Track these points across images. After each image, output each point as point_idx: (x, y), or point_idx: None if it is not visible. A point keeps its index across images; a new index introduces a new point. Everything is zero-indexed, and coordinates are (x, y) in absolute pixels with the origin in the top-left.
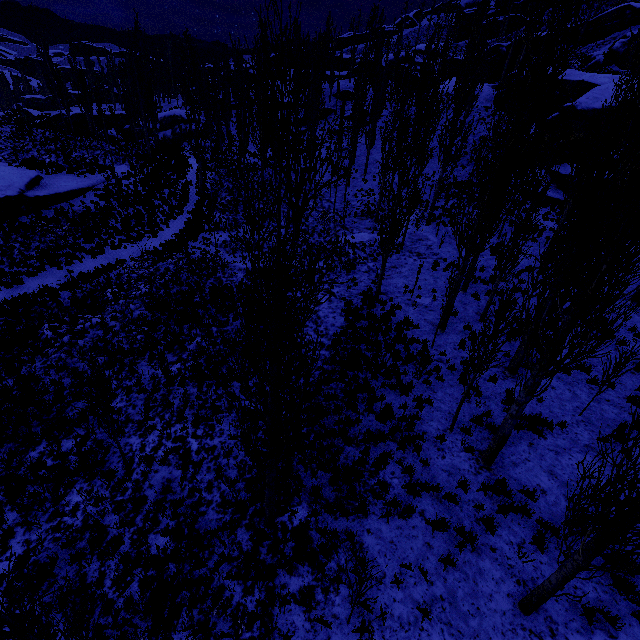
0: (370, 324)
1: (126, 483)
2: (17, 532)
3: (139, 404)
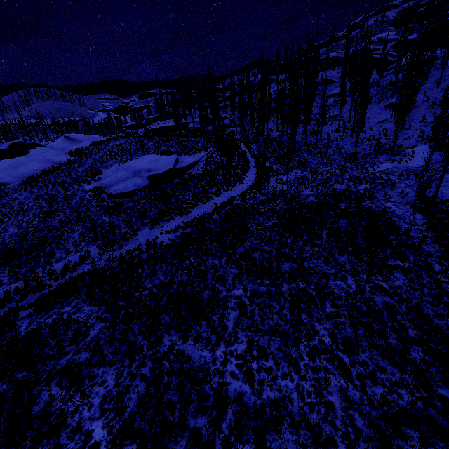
0: (448, 215)
1: (357, 303)
2: (314, 324)
3: (322, 265)
